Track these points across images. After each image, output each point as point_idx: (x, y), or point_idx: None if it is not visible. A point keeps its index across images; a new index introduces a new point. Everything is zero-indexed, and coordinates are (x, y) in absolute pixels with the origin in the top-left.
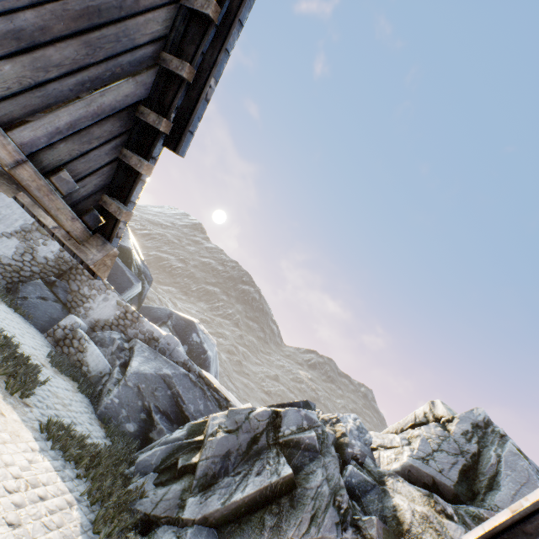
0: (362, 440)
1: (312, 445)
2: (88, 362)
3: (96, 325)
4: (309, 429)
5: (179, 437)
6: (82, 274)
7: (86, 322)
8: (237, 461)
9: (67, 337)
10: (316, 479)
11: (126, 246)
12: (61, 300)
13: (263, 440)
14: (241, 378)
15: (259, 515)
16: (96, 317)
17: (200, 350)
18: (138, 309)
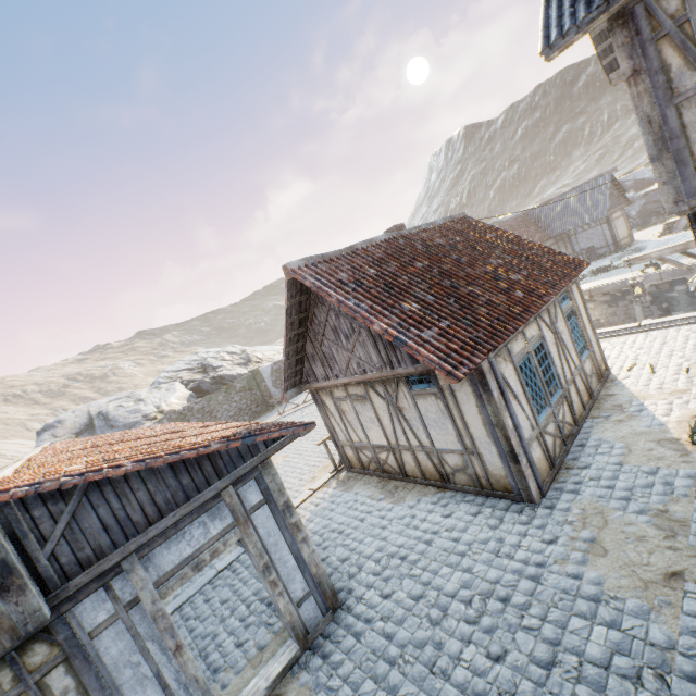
0: None
1: None
2: None
3: None
4: None
5: None
6: None
7: None
8: None
9: None
10: None
11: None
12: None
13: None
14: None
15: None
16: None
17: (639, 183)
18: None
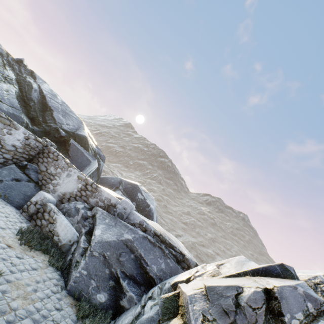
0: None
1: None
2: (58, 232)
3: (63, 198)
4: (318, 314)
5: (153, 317)
6: (47, 157)
7: (55, 196)
8: None
9: (39, 211)
10: None
11: (82, 134)
12: (32, 179)
13: None
14: (167, 216)
15: None
16: (62, 191)
17: (145, 205)
18: (98, 180)
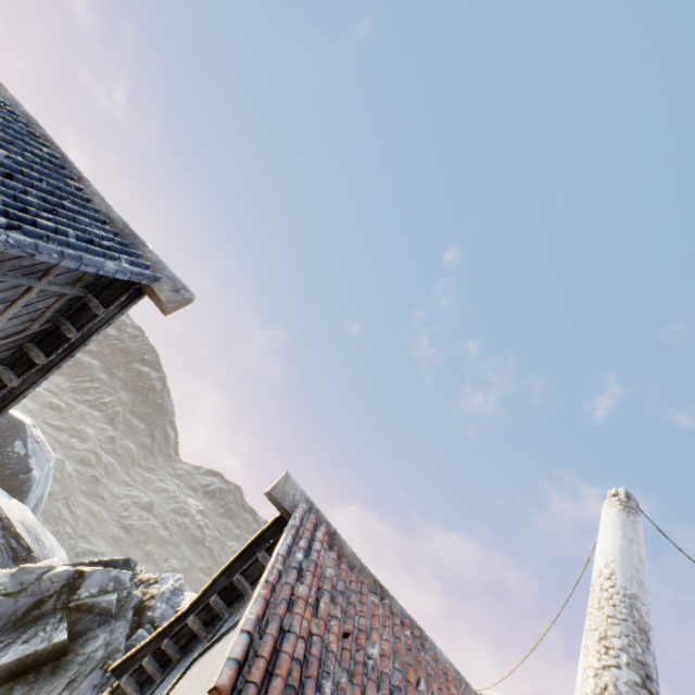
0: (171, 603)
1: (109, 608)
2: None
3: None
4: (114, 591)
5: None
6: None
7: None
8: (5, 629)
9: None
10: (95, 644)
11: None
12: None
13: (50, 603)
14: (89, 503)
15: (10, 686)
16: None
17: (21, 467)
18: None
